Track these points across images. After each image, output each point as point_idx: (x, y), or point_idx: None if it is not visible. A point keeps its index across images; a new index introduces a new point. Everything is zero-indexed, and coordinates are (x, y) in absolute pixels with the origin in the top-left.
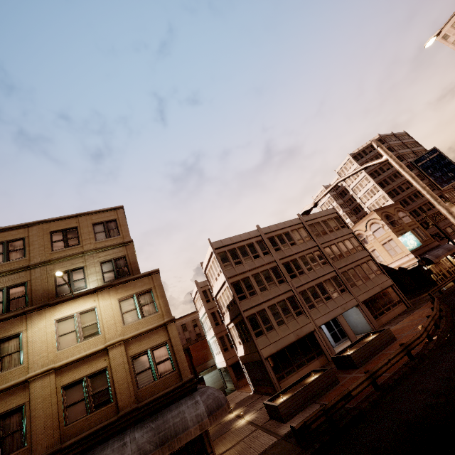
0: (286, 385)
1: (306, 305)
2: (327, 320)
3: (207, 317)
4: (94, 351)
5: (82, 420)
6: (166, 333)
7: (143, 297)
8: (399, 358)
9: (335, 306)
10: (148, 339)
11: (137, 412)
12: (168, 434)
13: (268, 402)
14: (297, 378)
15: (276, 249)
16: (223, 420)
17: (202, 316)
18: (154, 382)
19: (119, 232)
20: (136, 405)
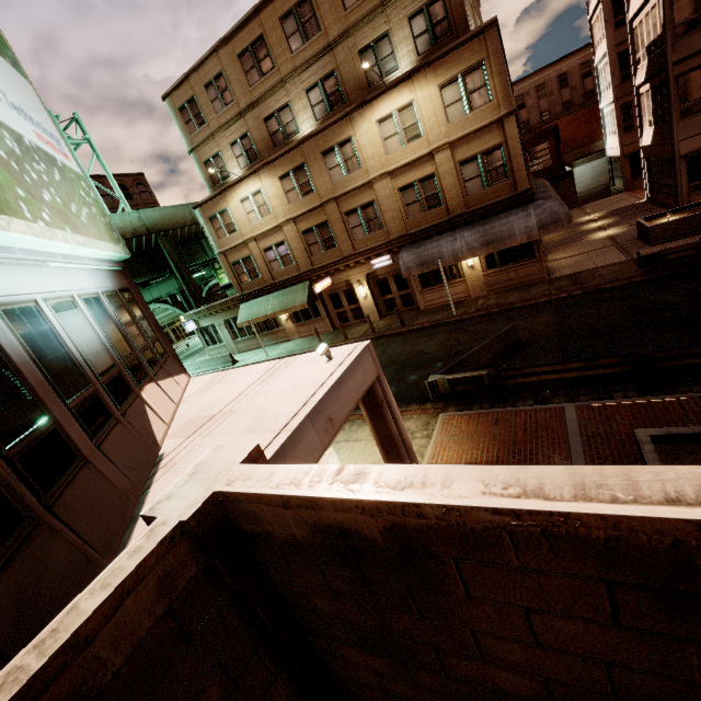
0: None
1: None
2: None
3: (607, 63)
4: (419, 156)
5: (420, 217)
6: (501, 133)
7: (472, 78)
8: None
9: None
10: (478, 141)
11: (466, 217)
12: (493, 238)
13: (642, 220)
14: None
15: None
16: (580, 229)
17: (600, 59)
18: (484, 191)
19: None
20: (465, 211)
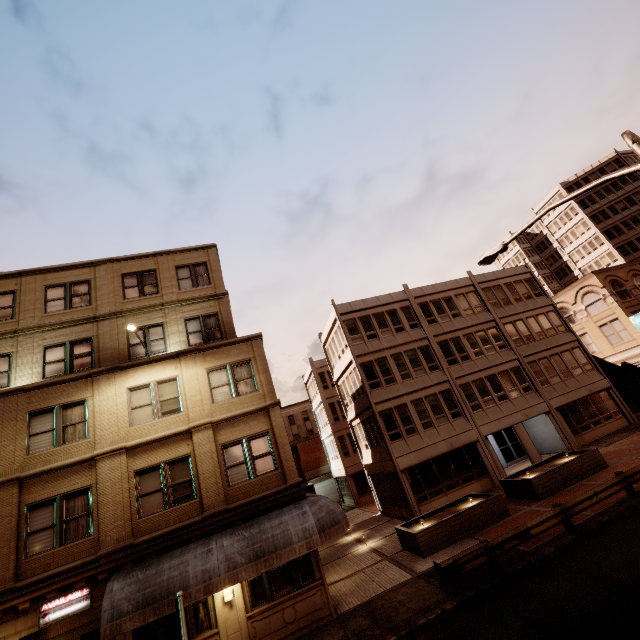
0: (429, 510)
1: (468, 404)
2: (498, 429)
3: (323, 408)
4: (174, 432)
5: (159, 515)
6: (267, 420)
7: (240, 369)
8: (611, 492)
9: (512, 409)
10: (244, 425)
11: (227, 515)
12: (265, 547)
13: (402, 527)
14: (445, 502)
15: (430, 322)
16: (337, 542)
17: (317, 406)
18: (250, 481)
19: (210, 280)
20: (225, 506)
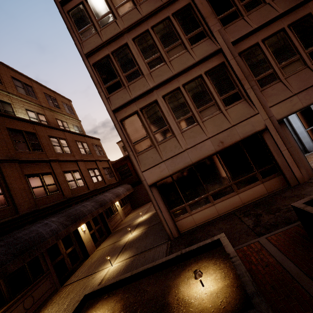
0: (189, 223)
1: (254, 78)
2: (305, 105)
3: None
4: None
5: None
6: None
7: None
8: None
9: None
10: None
11: None
12: None
13: (73, 310)
14: (211, 213)
15: None
16: (121, 239)
17: None
18: None
19: None
20: None
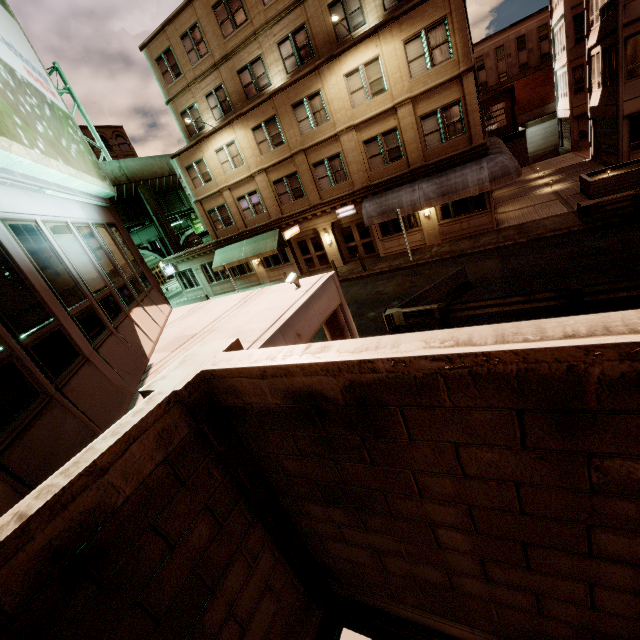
0: None
1: None
2: None
3: (563, 26)
4: (383, 110)
5: (382, 169)
6: (459, 89)
7: (434, 34)
8: None
9: None
10: (438, 97)
11: (425, 169)
12: (449, 189)
13: (585, 176)
14: None
15: None
16: (528, 185)
17: (557, 21)
18: (442, 145)
19: None
20: (423, 163)
